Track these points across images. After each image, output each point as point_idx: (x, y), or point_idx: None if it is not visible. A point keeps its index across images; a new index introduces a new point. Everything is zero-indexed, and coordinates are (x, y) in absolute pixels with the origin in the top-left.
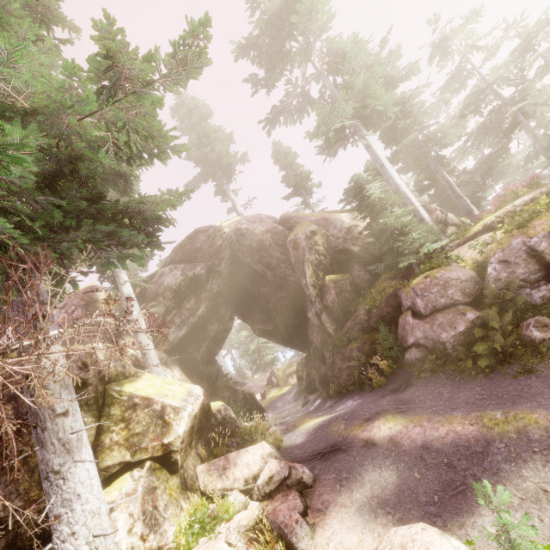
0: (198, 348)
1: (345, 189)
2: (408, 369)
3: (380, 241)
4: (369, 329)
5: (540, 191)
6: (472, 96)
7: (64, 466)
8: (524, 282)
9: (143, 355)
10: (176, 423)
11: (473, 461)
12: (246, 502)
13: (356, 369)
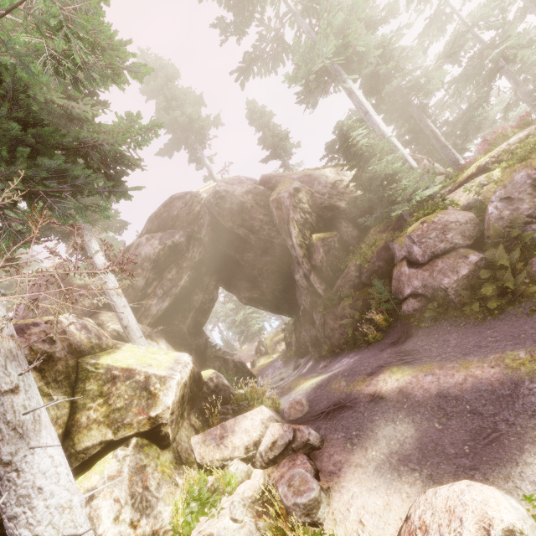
0: (183, 320)
1: (327, 143)
2: (406, 320)
3: (368, 193)
4: (360, 286)
5: (535, 126)
6: (452, 41)
7: (17, 455)
8: (530, 218)
9: (124, 328)
10: (163, 393)
11: (501, 406)
12: (248, 471)
13: (349, 327)
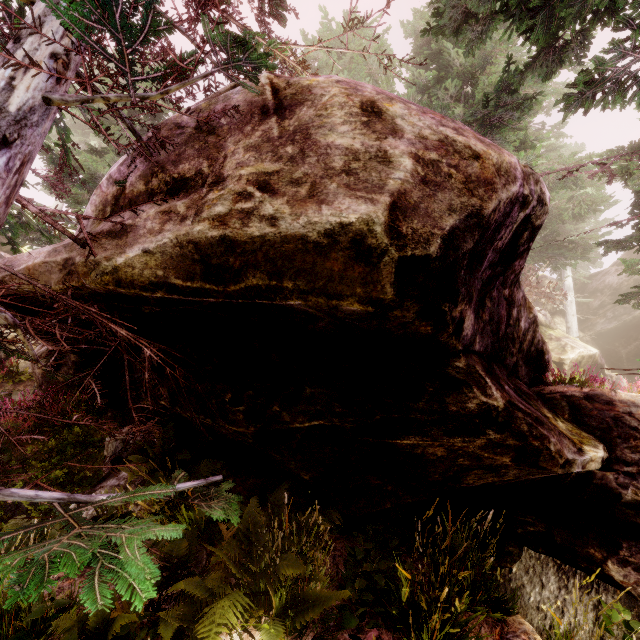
0: (625, 345)
1: None
2: None
3: None
4: None
5: None
6: None
7: None
8: None
9: (567, 328)
10: (570, 353)
11: None
12: None
13: None
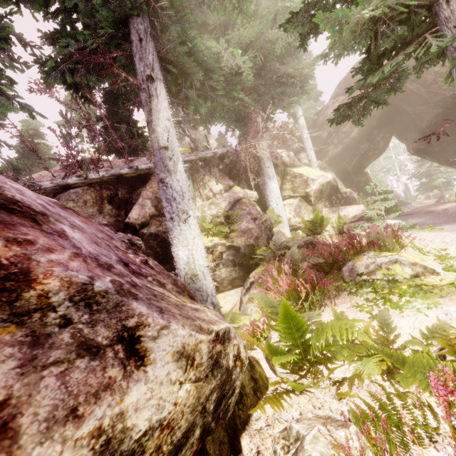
0: (350, 162)
1: None
2: None
3: None
4: None
5: None
6: None
7: (268, 182)
8: None
9: (309, 161)
10: (312, 185)
11: None
12: None
13: None
